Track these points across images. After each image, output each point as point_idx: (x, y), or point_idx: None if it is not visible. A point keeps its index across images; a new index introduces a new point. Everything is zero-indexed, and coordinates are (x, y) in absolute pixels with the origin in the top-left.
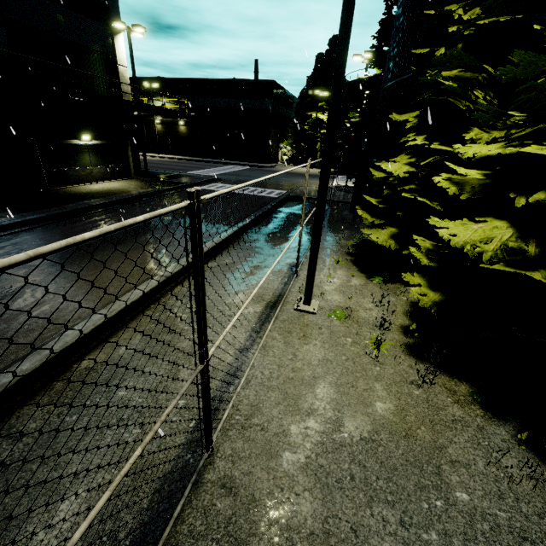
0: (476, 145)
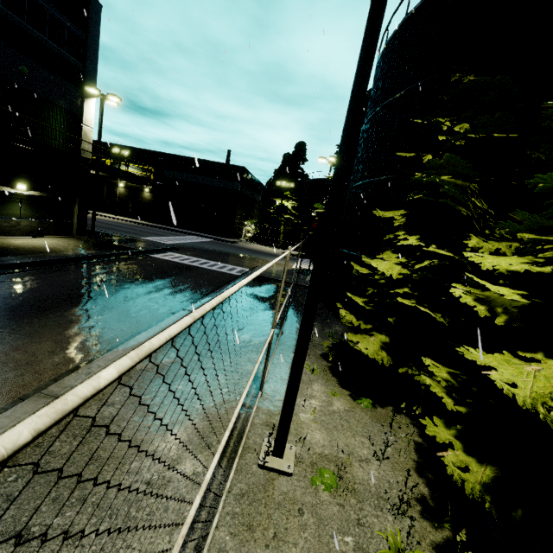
0: (487, 255)
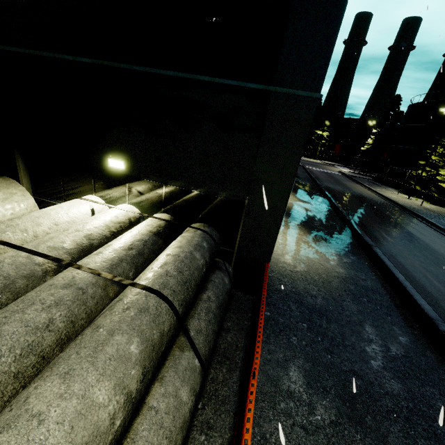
0: (442, 172)
